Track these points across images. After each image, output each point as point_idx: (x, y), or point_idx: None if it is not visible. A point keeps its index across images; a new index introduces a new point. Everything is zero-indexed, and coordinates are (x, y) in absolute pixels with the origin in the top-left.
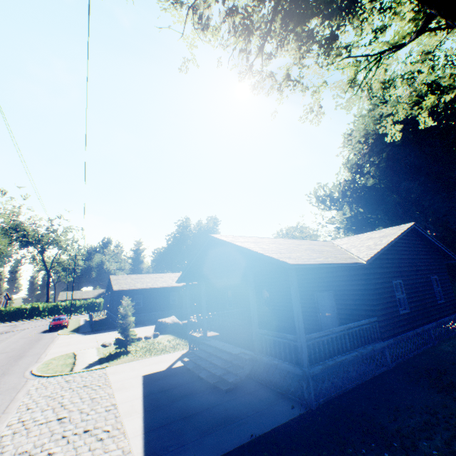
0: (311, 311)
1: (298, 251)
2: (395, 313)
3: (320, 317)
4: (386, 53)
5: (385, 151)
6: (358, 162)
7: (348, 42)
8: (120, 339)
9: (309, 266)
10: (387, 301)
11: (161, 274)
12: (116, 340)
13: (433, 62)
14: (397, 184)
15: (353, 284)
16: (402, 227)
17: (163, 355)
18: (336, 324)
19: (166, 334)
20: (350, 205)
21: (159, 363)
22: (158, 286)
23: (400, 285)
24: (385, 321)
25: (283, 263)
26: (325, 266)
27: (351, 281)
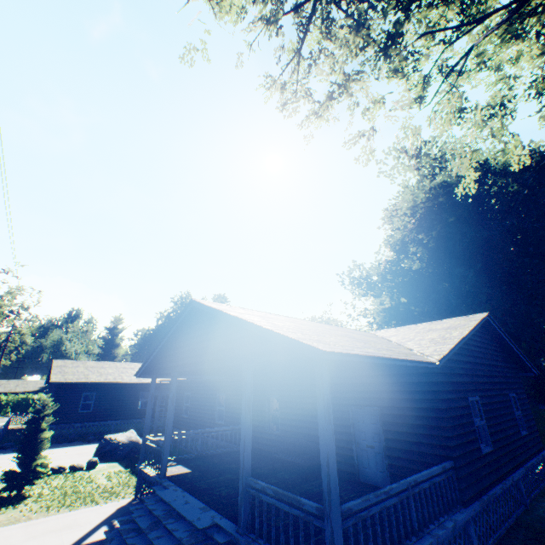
0: (343, 438)
1: (332, 335)
2: (477, 452)
3: (356, 451)
4: (483, 35)
5: (434, 230)
6: (403, 238)
7: (417, 46)
8: (13, 473)
9: (355, 358)
10: (464, 432)
11: (133, 364)
12: (5, 475)
13: (530, 83)
14: (448, 271)
15: (413, 399)
16: (473, 317)
17: (81, 511)
18: (383, 466)
19: (112, 462)
20: (390, 292)
21: (64, 529)
22: (123, 380)
23: (477, 404)
24: (466, 468)
25: (307, 348)
26: (379, 363)
27: (409, 394)
